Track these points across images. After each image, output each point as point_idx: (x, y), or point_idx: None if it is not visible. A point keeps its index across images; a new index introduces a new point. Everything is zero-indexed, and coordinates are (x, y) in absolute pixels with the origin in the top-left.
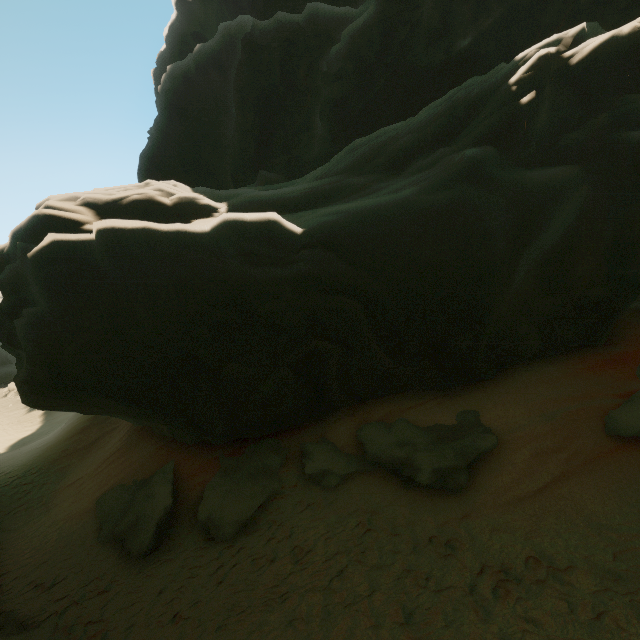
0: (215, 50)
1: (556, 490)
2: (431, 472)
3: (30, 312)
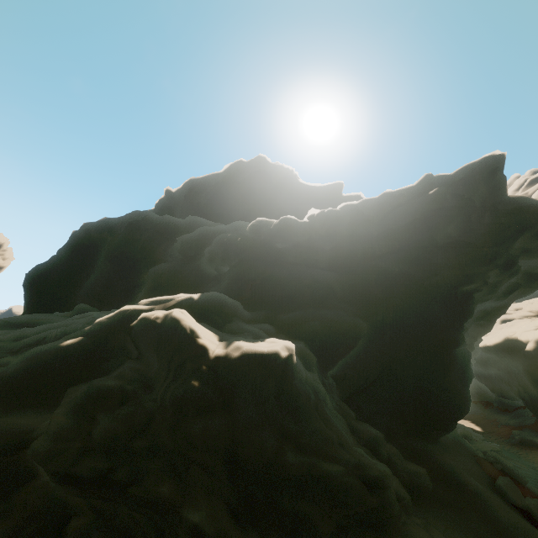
0: (115, 223)
1: None
2: None
3: None
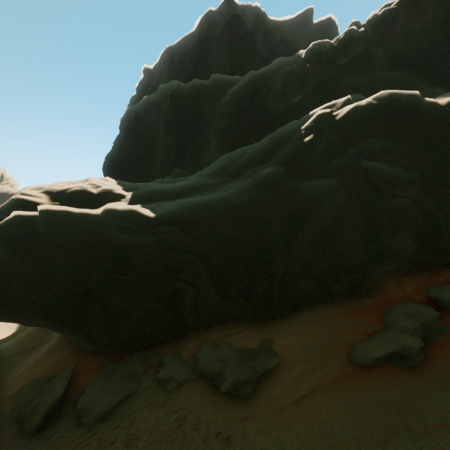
0: (155, 99)
1: (306, 402)
2: (231, 383)
3: None
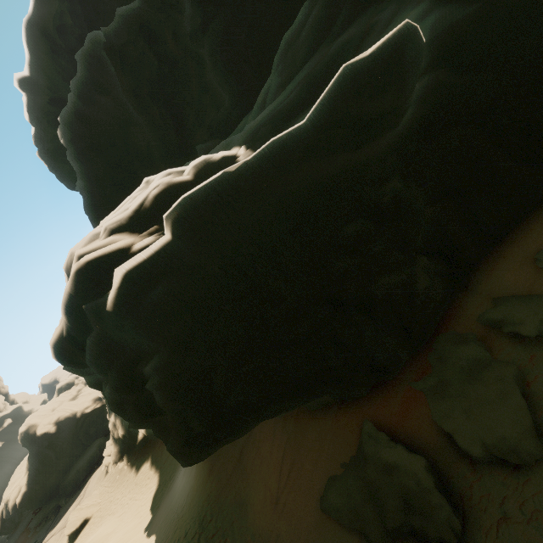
0: (87, 77)
1: None
2: None
3: (155, 366)
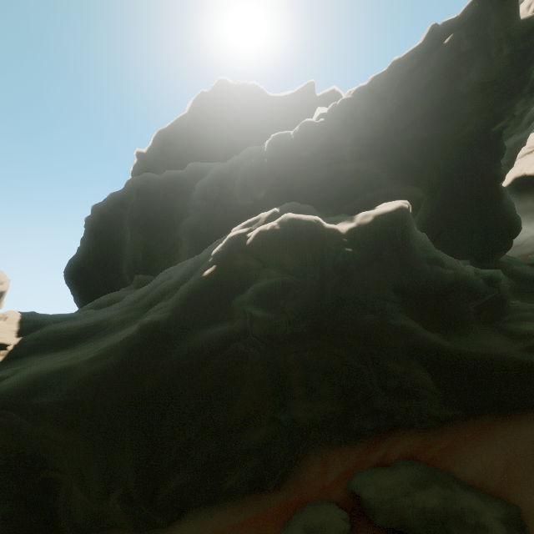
0: (122, 195)
1: None
2: None
3: None
